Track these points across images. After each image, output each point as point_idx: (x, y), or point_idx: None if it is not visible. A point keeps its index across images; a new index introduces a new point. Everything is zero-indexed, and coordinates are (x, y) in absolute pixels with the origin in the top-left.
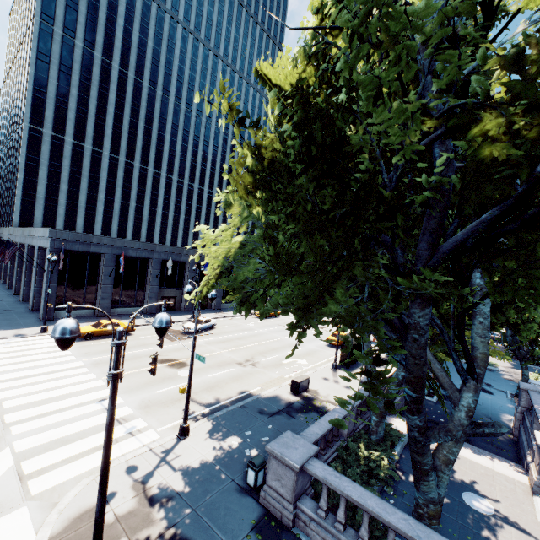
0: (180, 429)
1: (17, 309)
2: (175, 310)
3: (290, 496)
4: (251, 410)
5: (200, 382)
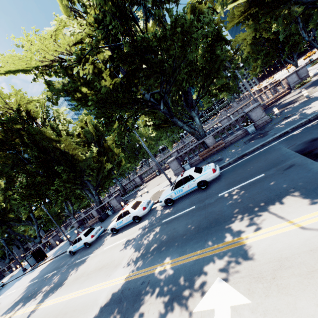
0: None
1: None
2: None
3: None
4: None
5: None
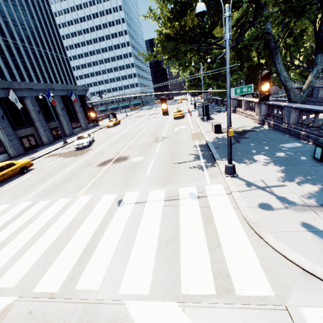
0: (231, 170)
1: None
2: (39, 147)
3: None
4: (224, 146)
5: (160, 156)
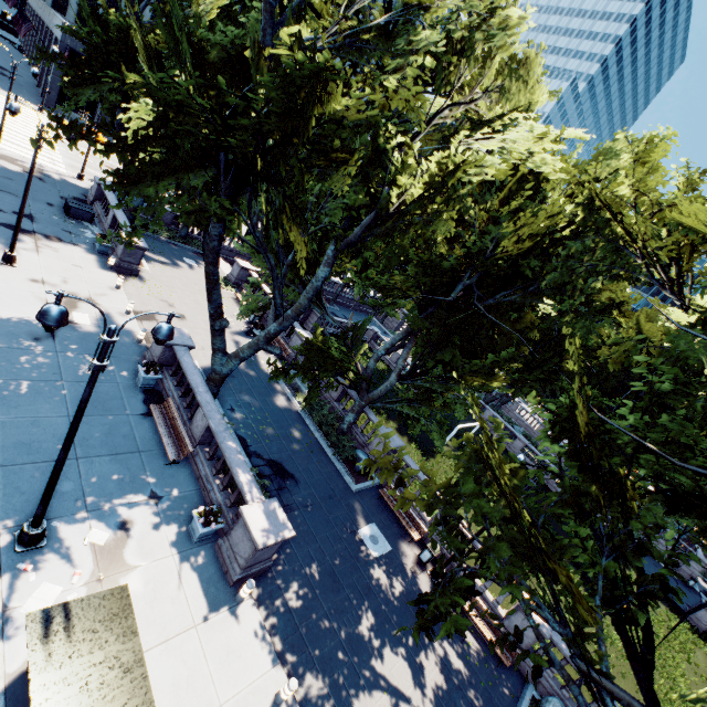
0: (78, 175)
1: (30, 89)
2: None
3: (94, 195)
4: None
5: None
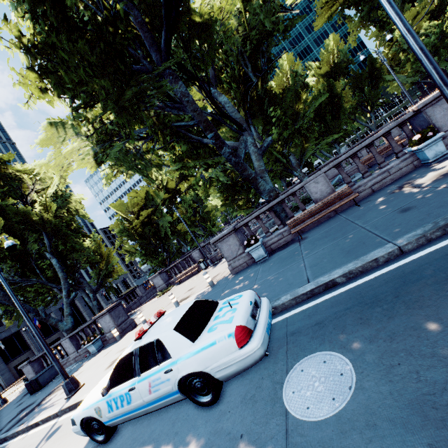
0: None
1: None
2: None
3: (34, 374)
4: None
5: None
